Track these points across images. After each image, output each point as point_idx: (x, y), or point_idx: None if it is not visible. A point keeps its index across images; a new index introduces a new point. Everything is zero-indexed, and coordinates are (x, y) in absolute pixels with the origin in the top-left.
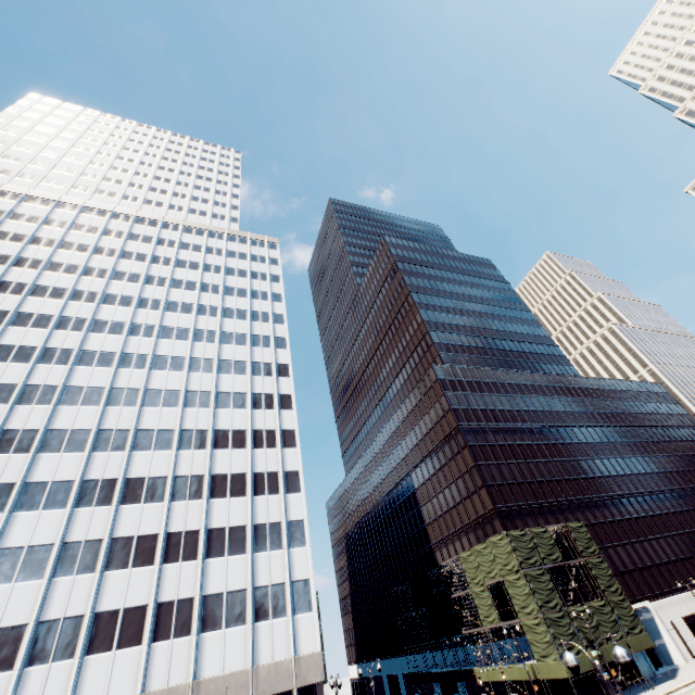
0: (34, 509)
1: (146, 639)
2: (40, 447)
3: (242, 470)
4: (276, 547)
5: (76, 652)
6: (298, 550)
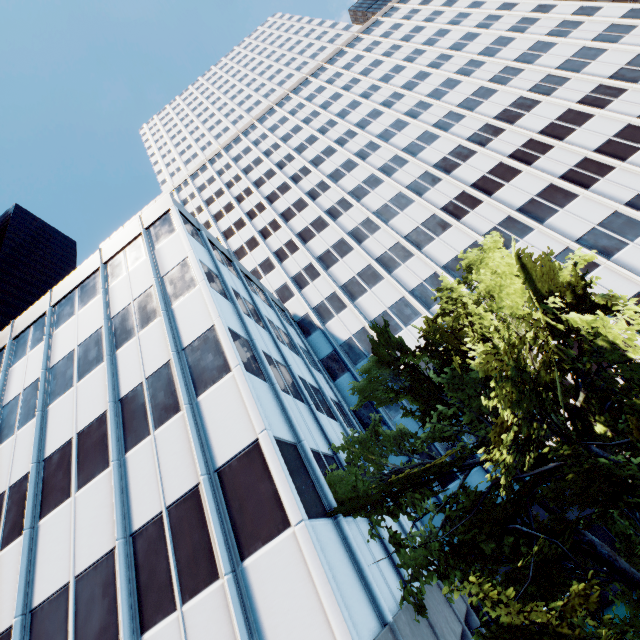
0: (554, 213)
1: None
2: (485, 195)
3: None
4: None
5: None
6: None
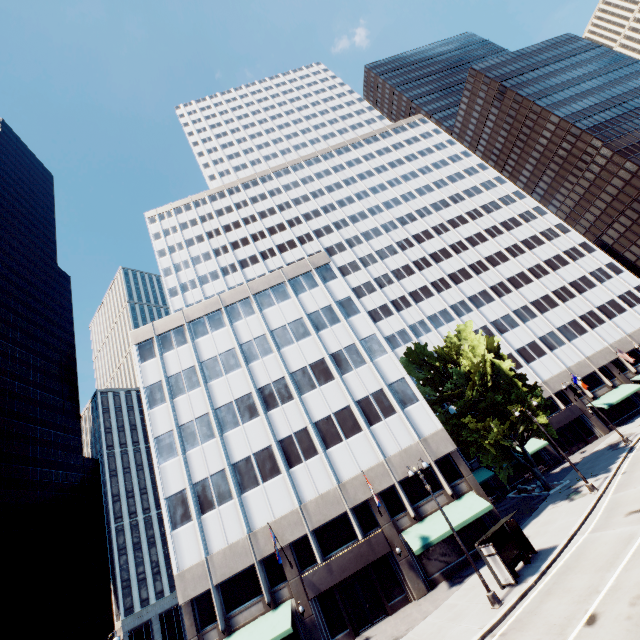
0: (483, 306)
1: (587, 330)
2: (453, 283)
3: (555, 254)
4: (609, 278)
5: (564, 342)
6: (622, 275)
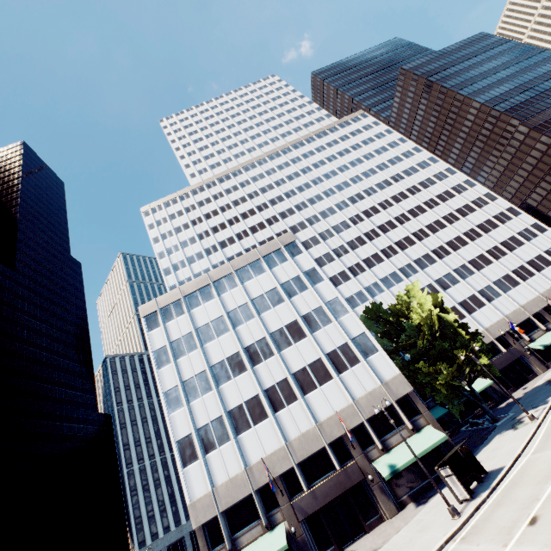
0: (427, 267)
1: (520, 282)
2: (400, 250)
3: (486, 219)
4: (535, 237)
5: (500, 294)
6: (546, 233)
